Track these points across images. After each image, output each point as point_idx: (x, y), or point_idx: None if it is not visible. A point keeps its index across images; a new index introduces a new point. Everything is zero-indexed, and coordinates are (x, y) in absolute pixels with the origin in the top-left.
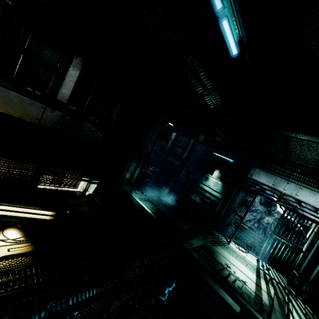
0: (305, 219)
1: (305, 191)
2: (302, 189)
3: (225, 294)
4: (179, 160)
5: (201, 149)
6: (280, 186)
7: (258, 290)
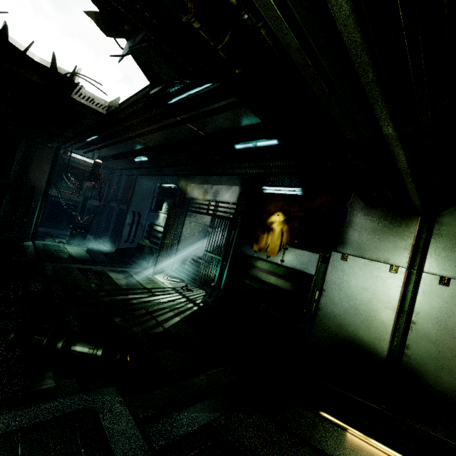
0: (226, 220)
1: (223, 189)
2: (221, 188)
3: (40, 284)
4: (126, 203)
5: (152, 185)
6: (207, 194)
7: (113, 290)
